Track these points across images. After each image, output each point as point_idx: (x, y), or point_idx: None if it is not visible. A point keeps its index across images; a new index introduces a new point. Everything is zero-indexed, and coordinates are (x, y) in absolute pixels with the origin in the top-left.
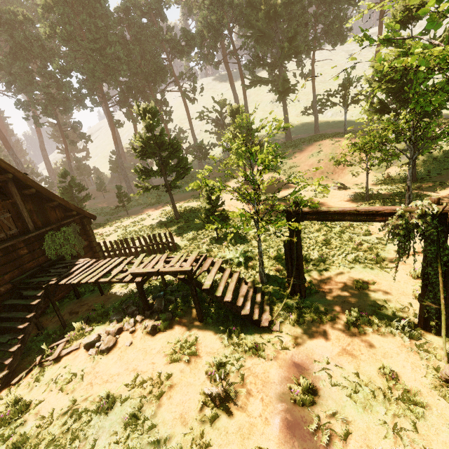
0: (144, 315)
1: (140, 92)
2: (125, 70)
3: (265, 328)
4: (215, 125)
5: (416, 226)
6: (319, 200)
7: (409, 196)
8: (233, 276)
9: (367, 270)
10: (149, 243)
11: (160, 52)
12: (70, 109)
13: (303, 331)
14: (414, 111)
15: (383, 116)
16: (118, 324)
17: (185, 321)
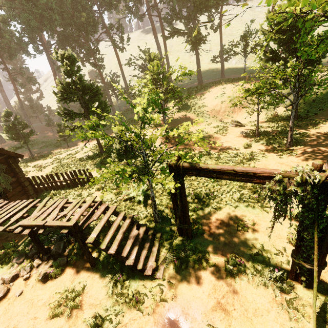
0: (42, 259)
1: (76, 41)
2: (58, 20)
3: (149, 275)
4: (141, 70)
5: (294, 192)
6: (219, 136)
7: (290, 135)
8: (125, 222)
9: (250, 209)
10: (71, 177)
11: (90, 5)
12: (13, 56)
13: (184, 278)
14: (300, 60)
15: (274, 64)
16: (18, 268)
17: (78, 266)
